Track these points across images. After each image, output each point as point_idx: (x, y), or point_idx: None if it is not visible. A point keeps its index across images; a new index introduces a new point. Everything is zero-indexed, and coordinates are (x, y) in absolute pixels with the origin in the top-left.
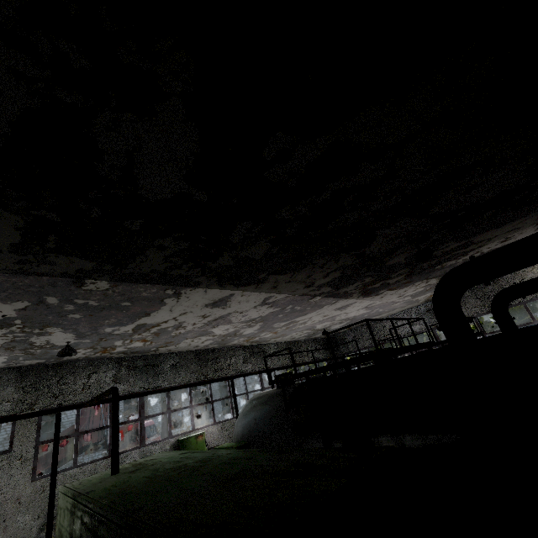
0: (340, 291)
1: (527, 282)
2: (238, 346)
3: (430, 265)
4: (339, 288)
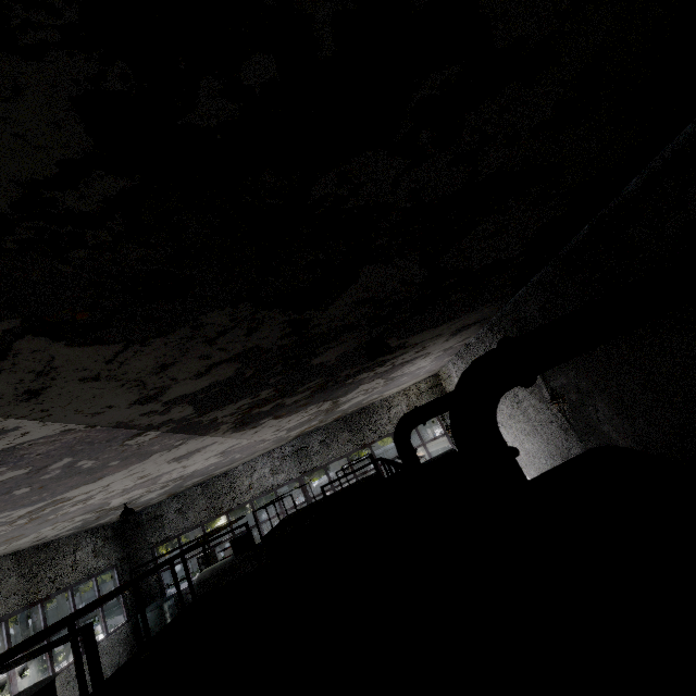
0: (205, 417)
1: (428, 404)
2: None
3: (347, 375)
4: (207, 410)
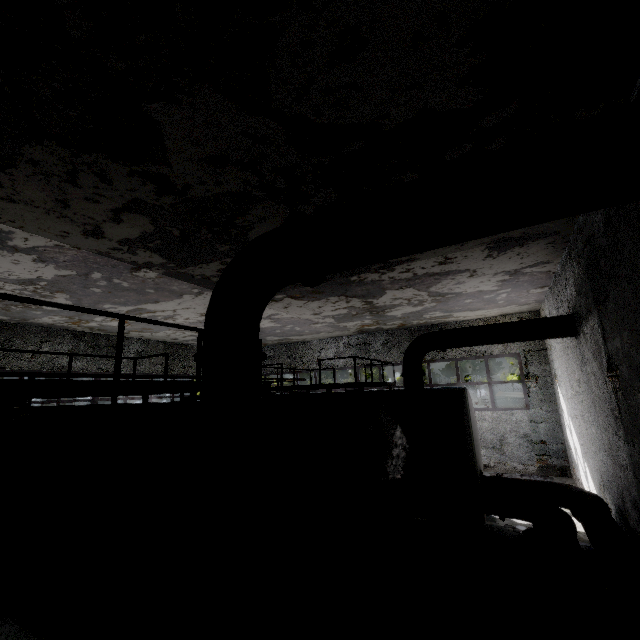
0: (190, 271)
1: (454, 330)
2: (65, 330)
3: None
4: (183, 264)
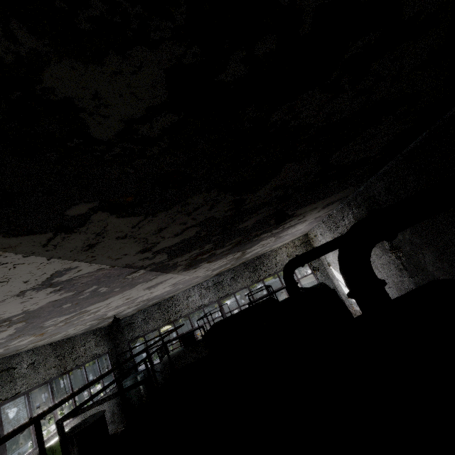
0: (171, 261)
1: (305, 253)
2: None
3: (255, 235)
4: (174, 257)
